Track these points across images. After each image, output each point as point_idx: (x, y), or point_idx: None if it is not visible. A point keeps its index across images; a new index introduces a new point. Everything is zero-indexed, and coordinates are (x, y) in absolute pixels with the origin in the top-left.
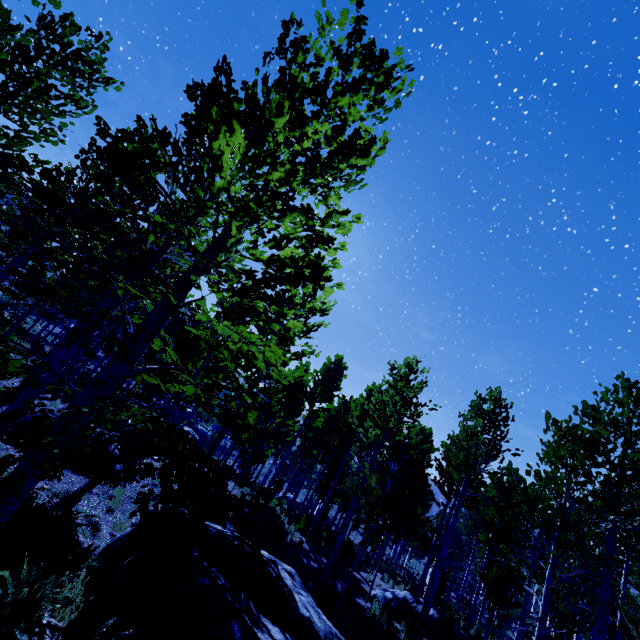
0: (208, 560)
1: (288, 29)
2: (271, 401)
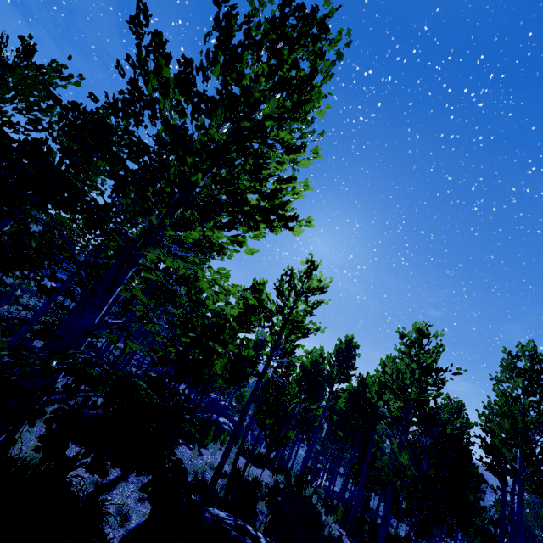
0: None
1: (219, 6)
2: (256, 357)
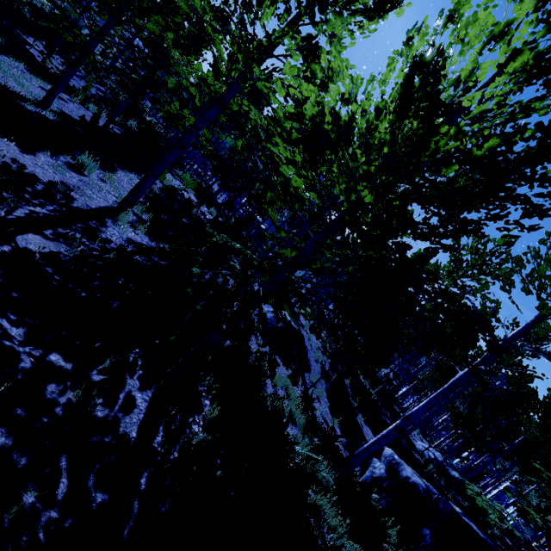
0: None
1: None
2: None
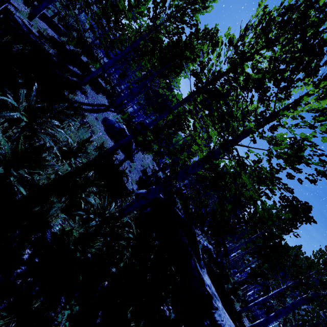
0: (181, 229)
1: None
2: None
